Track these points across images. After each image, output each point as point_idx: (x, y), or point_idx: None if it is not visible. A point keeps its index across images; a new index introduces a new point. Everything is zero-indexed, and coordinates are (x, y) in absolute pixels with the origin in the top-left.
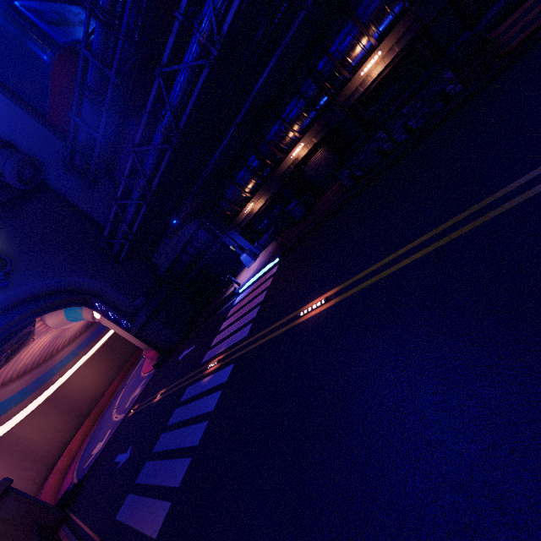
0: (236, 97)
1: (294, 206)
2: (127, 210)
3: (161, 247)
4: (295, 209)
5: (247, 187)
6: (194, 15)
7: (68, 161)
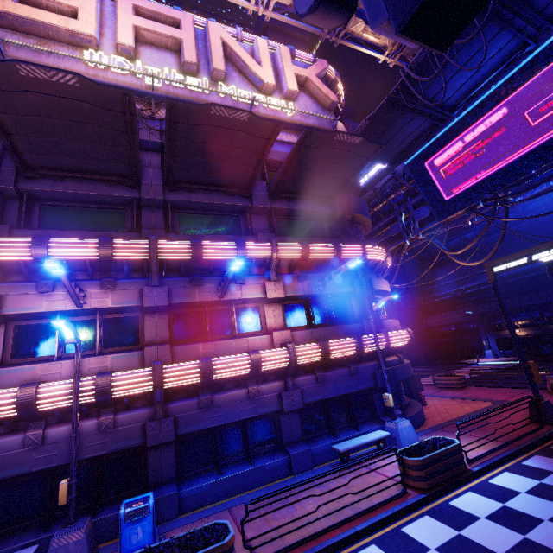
0: (549, 285)
1: (548, 345)
2: (436, 290)
3: (436, 316)
4: (546, 348)
5: (521, 321)
6: (547, 224)
7: (420, 253)
